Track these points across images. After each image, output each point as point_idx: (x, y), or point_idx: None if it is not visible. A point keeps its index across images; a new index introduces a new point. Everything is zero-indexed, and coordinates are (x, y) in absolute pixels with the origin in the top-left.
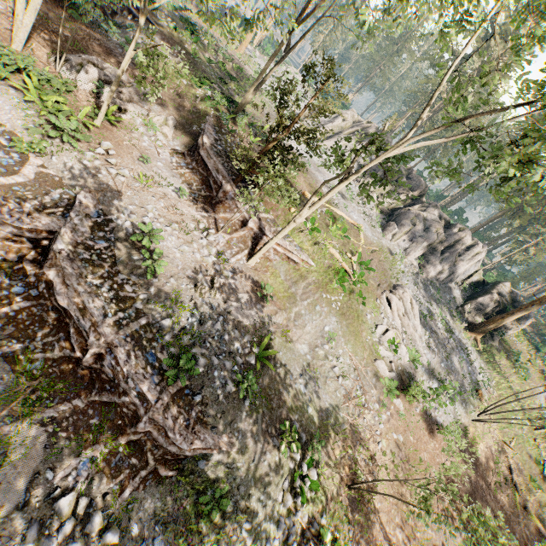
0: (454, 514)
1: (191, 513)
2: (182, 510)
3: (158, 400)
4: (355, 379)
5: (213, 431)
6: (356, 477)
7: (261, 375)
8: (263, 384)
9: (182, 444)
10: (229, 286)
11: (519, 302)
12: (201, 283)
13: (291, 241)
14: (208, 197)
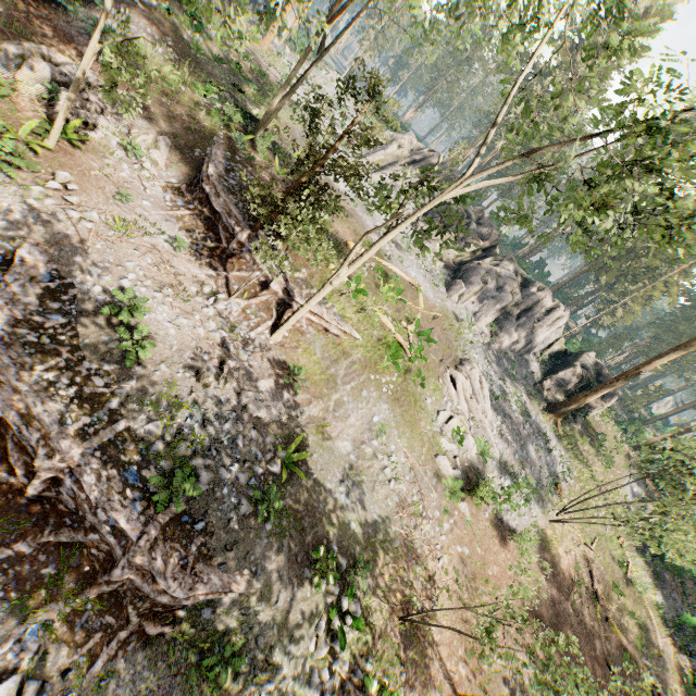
0: (527, 636)
1: (192, 679)
2: (180, 677)
3: (142, 535)
4: (411, 481)
5: (222, 569)
6: (410, 605)
7: (289, 487)
8: (291, 498)
9: (177, 592)
10: (245, 370)
11: (604, 376)
12: (205, 369)
13: (329, 308)
14: (217, 249)
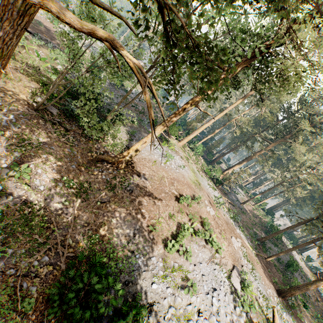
0: None
1: None
2: None
3: None
4: (42, 13)
5: None
6: None
7: None
8: None
9: None
10: None
11: None
12: None
13: None
14: None
